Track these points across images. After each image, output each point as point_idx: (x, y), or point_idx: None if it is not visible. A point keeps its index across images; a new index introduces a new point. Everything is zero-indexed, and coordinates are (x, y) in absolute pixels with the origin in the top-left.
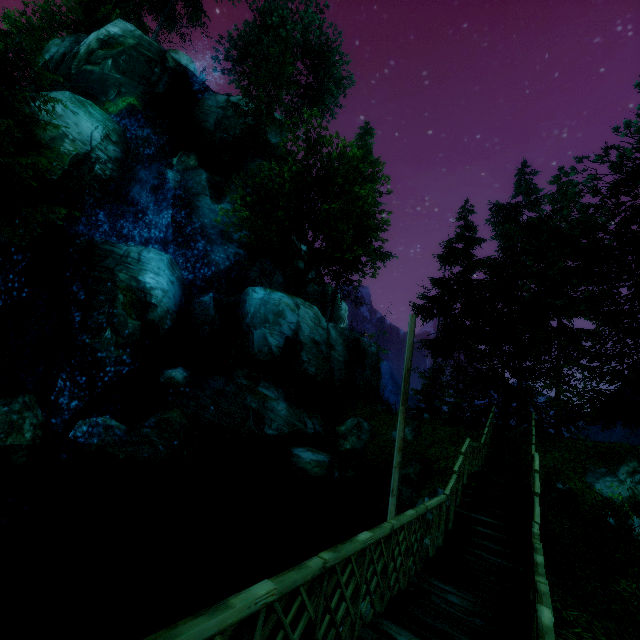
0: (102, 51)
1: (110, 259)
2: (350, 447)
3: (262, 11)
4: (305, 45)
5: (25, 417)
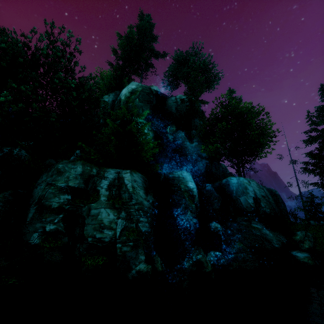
0: (132, 96)
1: (175, 180)
2: (308, 246)
3: (180, 59)
4: (199, 66)
5: (205, 257)
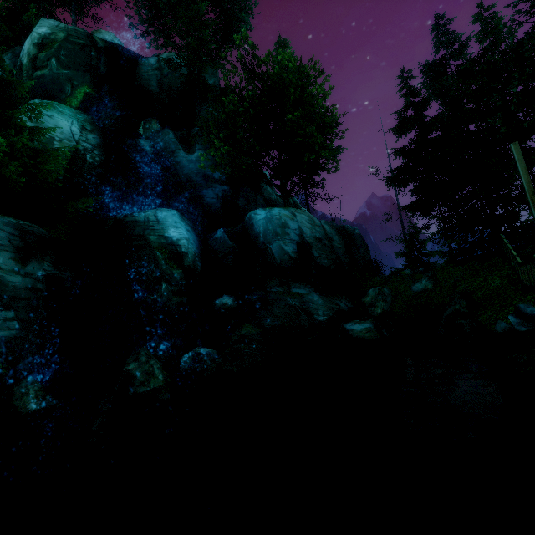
0: (42, 54)
1: (137, 228)
2: (381, 311)
3: None
4: None
5: (152, 365)
